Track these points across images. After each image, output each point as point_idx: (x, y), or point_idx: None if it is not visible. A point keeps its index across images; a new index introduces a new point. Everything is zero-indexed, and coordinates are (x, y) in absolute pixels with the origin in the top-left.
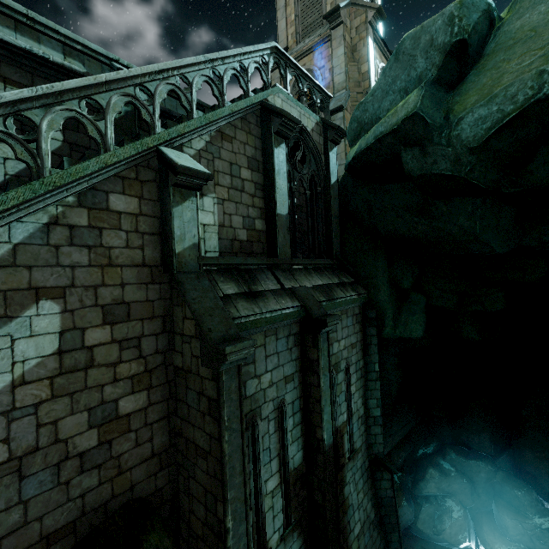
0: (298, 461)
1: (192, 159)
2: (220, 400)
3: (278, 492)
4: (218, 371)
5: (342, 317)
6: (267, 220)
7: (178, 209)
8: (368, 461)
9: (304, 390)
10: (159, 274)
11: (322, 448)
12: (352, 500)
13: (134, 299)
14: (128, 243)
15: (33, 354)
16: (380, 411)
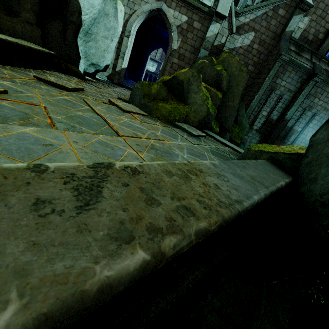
0: (274, 118)
1: (311, 0)
2: (272, 68)
3: (264, 118)
4: (276, 61)
5: None
6: (326, 35)
7: (295, 17)
8: None
9: (292, 100)
10: (276, 38)
11: (284, 116)
12: None
13: (267, 42)
14: (275, 25)
15: (245, 43)
16: None
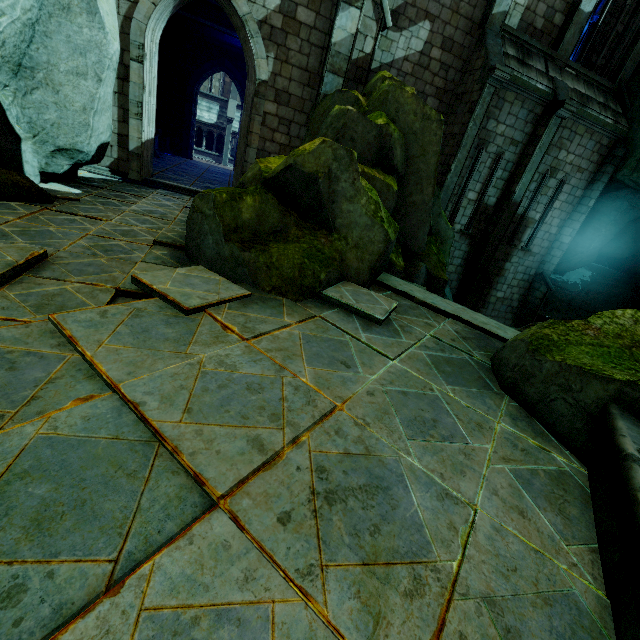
0: (491, 203)
1: None
2: (478, 101)
3: (471, 205)
4: (485, 84)
5: (585, 135)
6: (567, 16)
7: None
8: (535, 272)
9: (520, 160)
10: (475, 30)
11: (510, 197)
12: (507, 276)
13: (457, 41)
14: (469, 1)
15: (414, 48)
16: (570, 240)
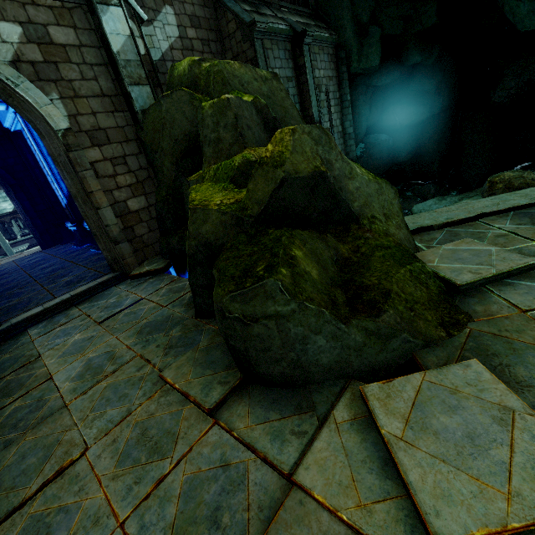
0: None
1: None
2: (257, 55)
3: None
4: (253, 39)
5: (320, 52)
6: None
7: None
8: None
9: (299, 90)
10: (207, 1)
11: (313, 120)
12: None
13: (200, 16)
14: None
15: (172, 35)
16: (352, 129)
